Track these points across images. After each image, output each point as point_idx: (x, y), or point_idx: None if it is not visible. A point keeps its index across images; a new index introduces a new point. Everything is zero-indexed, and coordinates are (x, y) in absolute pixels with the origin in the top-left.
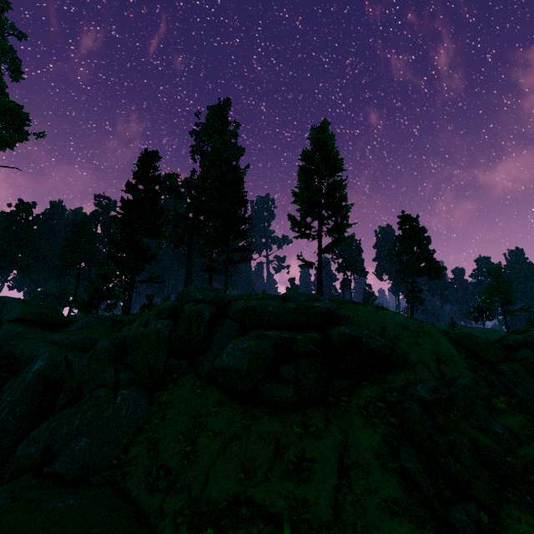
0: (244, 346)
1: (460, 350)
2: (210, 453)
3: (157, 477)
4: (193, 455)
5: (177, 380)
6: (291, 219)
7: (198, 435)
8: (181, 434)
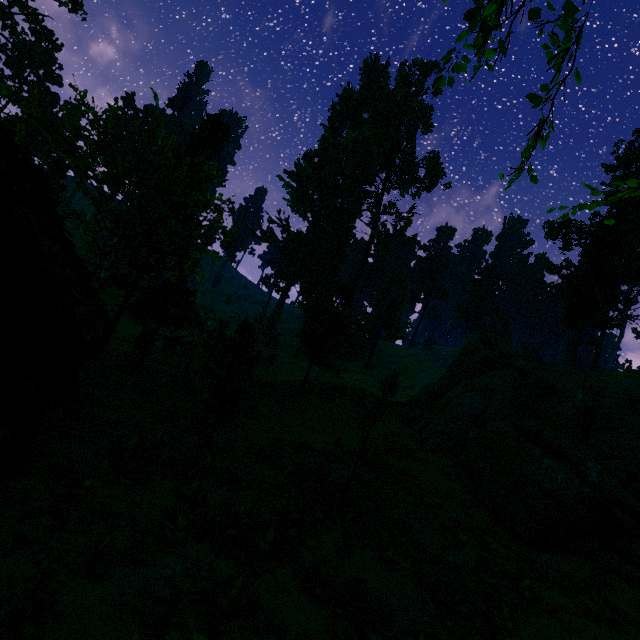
0: None
1: None
2: None
3: None
4: None
5: None
6: None
7: None
8: None
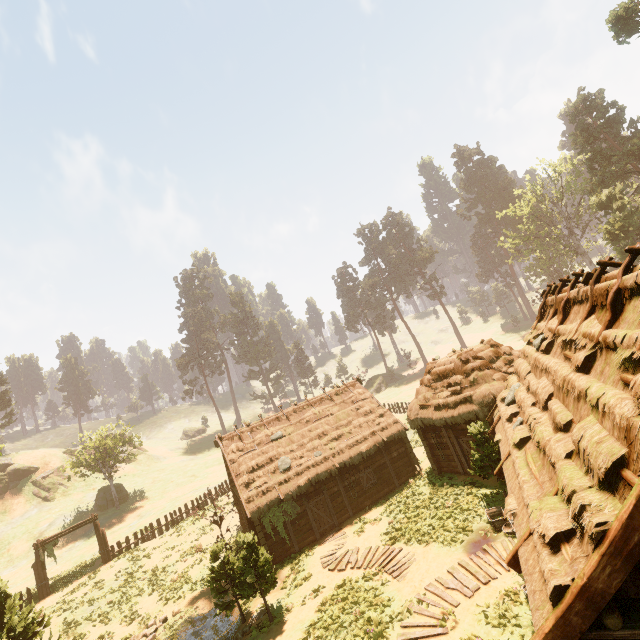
0: None
1: (64, 456)
2: None
3: None
4: None
5: None
6: None
7: None
8: None
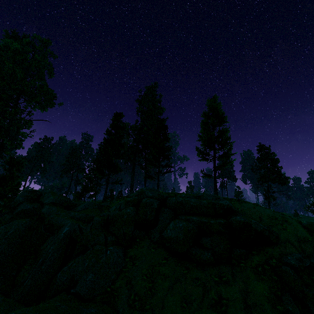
0: (180, 225)
1: (311, 234)
2: (163, 289)
3: (133, 301)
4: (153, 290)
5: (139, 242)
6: (198, 150)
7: (154, 277)
8: (145, 276)
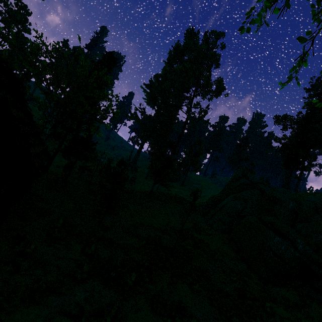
0: None
1: None
2: None
3: None
4: None
5: None
6: None
7: None
8: None
